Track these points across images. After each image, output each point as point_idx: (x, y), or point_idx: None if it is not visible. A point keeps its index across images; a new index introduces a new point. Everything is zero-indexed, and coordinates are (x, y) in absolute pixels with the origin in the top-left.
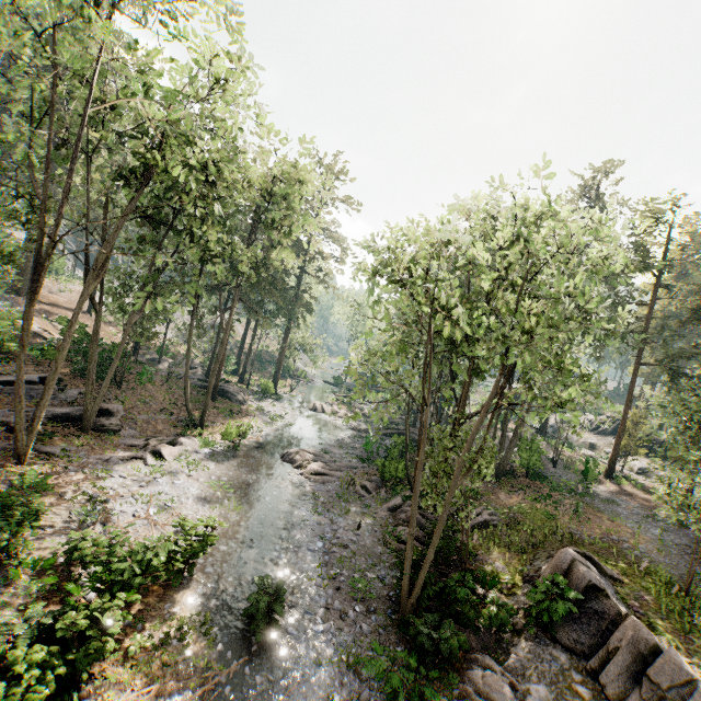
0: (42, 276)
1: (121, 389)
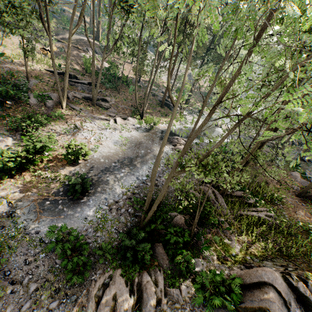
0: (43, 20)
1: (119, 93)
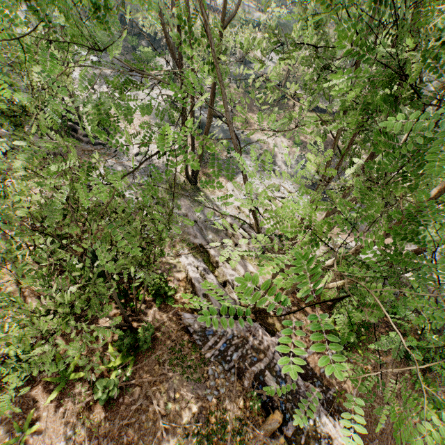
0: None
1: None
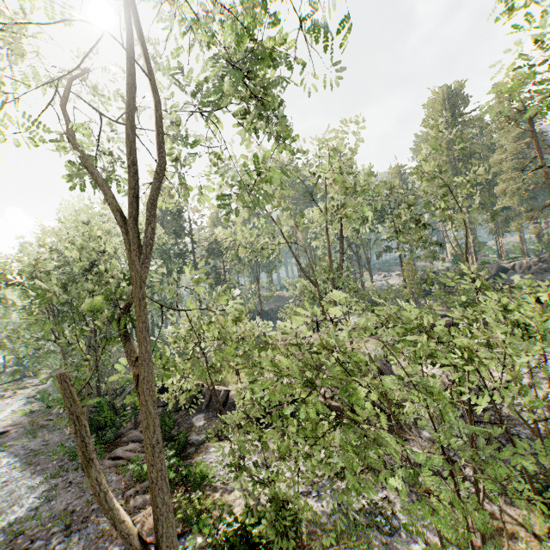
0: None
1: None
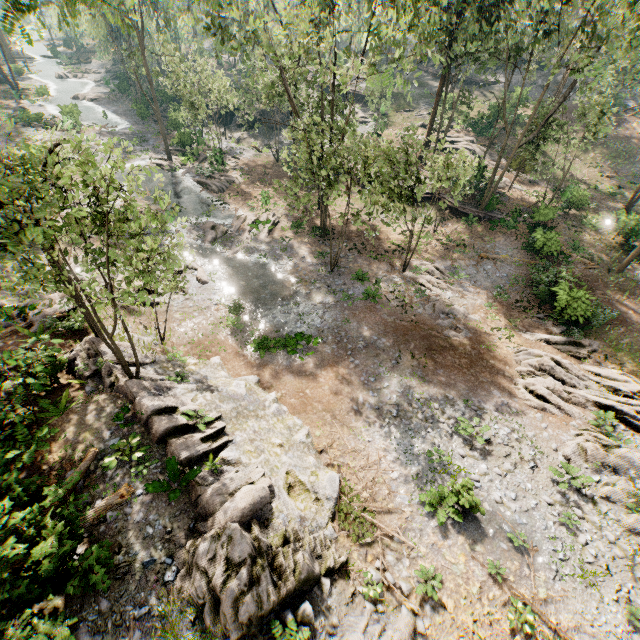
0: None
1: None
